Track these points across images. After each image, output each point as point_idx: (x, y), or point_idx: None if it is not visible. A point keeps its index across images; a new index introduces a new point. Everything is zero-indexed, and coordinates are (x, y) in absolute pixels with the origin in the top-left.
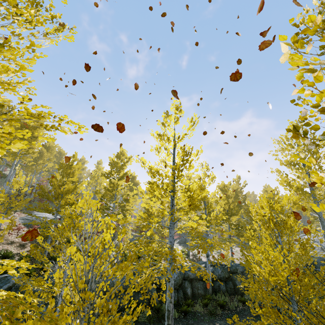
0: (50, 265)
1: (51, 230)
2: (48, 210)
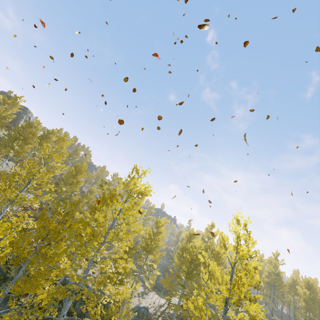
0: None
1: None
2: None
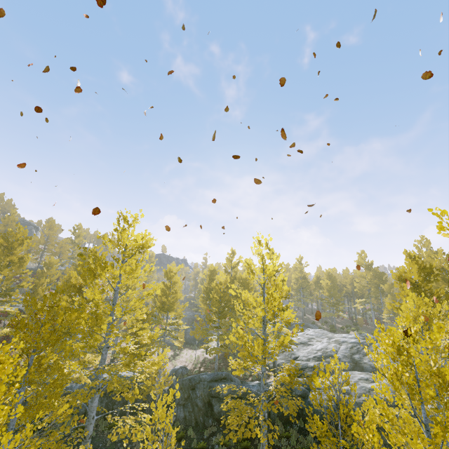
0: None
1: None
2: None
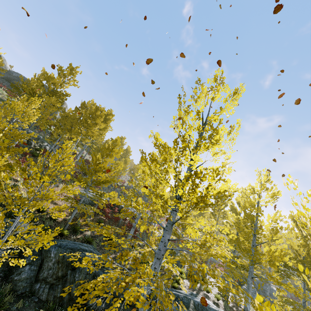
0: (66, 233)
1: (80, 202)
2: (80, 181)
